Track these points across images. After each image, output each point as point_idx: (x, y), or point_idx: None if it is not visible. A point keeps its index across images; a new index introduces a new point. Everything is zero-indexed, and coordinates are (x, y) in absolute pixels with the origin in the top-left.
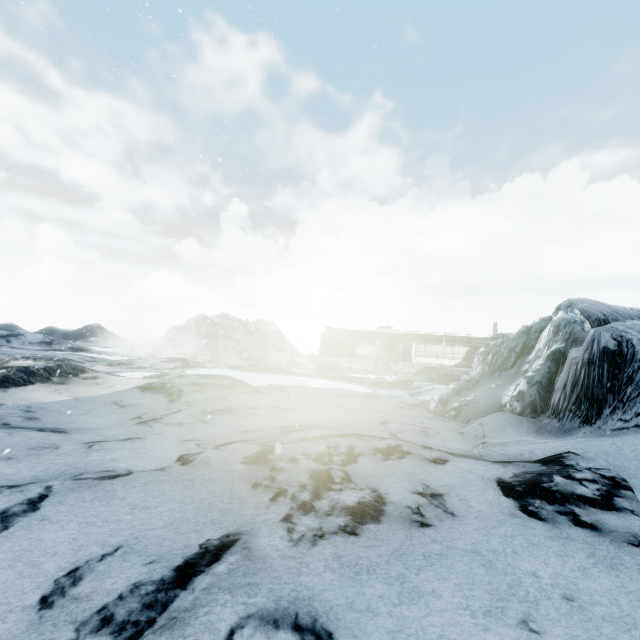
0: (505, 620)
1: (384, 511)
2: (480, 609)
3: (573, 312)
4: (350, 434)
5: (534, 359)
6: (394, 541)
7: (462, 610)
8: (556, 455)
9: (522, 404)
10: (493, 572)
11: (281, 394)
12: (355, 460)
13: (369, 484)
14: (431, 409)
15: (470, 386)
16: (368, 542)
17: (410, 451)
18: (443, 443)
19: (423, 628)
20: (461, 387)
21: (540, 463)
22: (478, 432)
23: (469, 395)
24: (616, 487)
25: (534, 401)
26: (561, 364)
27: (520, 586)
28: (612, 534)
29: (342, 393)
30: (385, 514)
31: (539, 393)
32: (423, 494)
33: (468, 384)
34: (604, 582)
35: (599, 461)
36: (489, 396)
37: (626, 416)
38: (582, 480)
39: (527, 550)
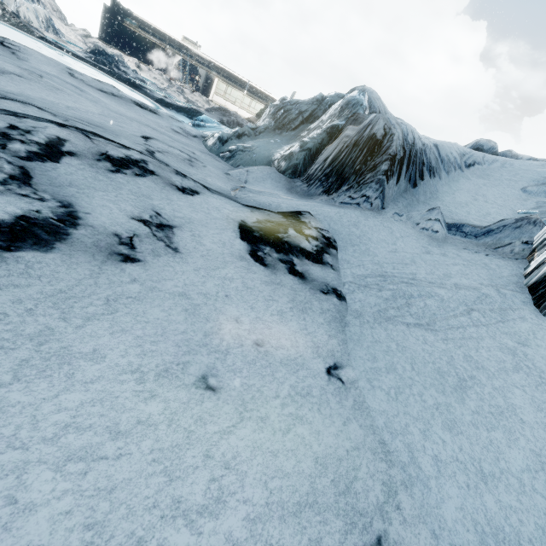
0: (182, 379)
1: (69, 236)
2: (156, 369)
3: (364, 96)
4: (76, 127)
5: (314, 128)
6: (64, 279)
7: (128, 374)
8: (297, 212)
9: (288, 164)
10: (194, 319)
11: (1, 50)
12: (57, 159)
13: (62, 195)
14: (209, 145)
15: (252, 135)
16: (4, 279)
17: (157, 172)
18: (205, 177)
19: (37, 420)
20: (244, 132)
21: (282, 215)
22: (242, 177)
23: (248, 143)
24: (329, 246)
25: (298, 165)
26: (334, 139)
27: (217, 334)
28: (313, 283)
29: (108, 90)
30: (68, 240)
31: (305, 159)
32: (148, 223)
33: (251, 132)
34: (293, 325)
35: (324, 224)
36: (265, 149)
37: (355, 195)
38: (309, 236)
39: (240, 294)
